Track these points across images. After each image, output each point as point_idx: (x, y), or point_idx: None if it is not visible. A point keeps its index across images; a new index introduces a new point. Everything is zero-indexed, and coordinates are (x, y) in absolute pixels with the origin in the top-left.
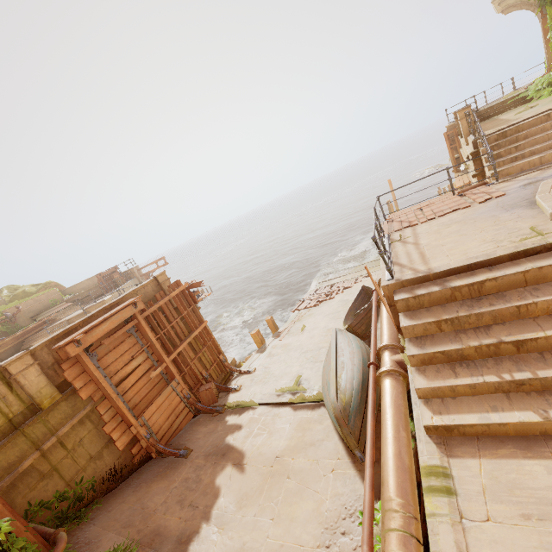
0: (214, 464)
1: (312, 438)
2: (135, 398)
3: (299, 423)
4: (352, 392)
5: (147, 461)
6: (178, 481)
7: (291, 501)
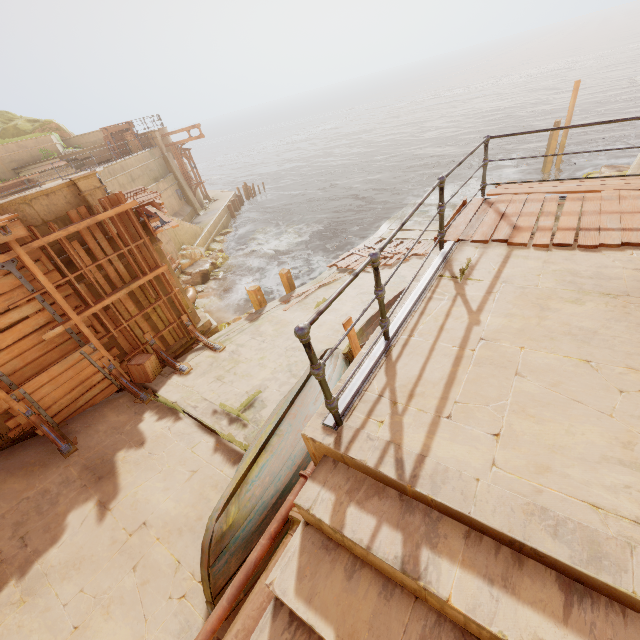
0: (83, 487)
1: (199, 519)
2: (15, 361)
3: (204, 479)
4: (254, 506)
5: (32, 436)
6: (36, 490)
7: (112, 613)
